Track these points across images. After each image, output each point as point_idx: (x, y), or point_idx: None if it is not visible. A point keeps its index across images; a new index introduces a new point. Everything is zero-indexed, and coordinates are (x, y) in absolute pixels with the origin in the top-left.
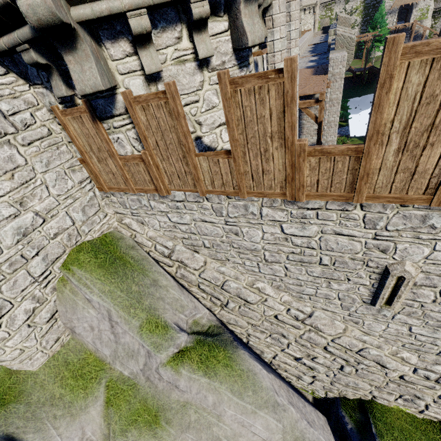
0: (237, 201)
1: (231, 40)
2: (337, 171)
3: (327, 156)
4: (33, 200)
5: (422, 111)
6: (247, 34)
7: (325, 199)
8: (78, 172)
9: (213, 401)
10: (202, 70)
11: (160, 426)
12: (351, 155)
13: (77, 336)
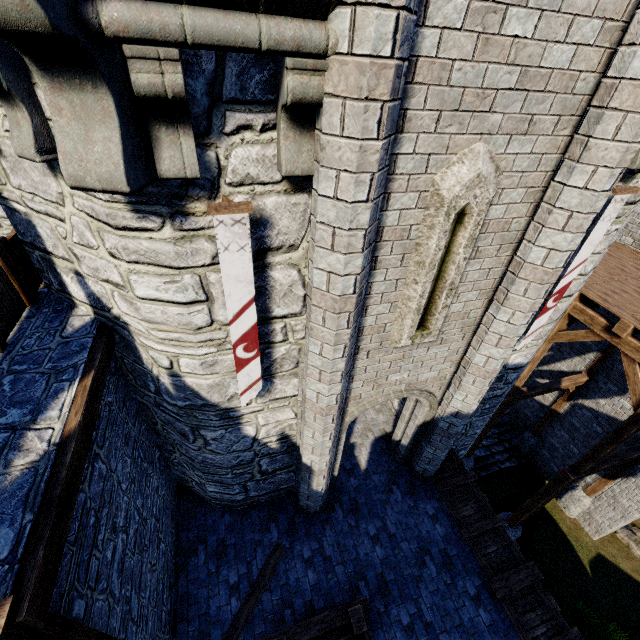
0: None
1: None
2: None
3: None
4: None
5: None
6: (59, 155)
7: None
8: None
9: None
10: (57, 175)
11: None
12: None
13: None
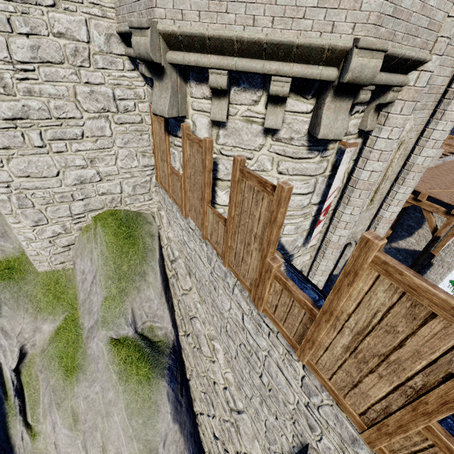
0: (222, 264)
1: (310, 122)
2: (293, 313)
3: (288, 293)
4: (101, 162)
5: (380, 334)
6: (321, 126)
7: (277, 327)
8: (147, 158)
9: (112, 398)
10: (267, 136)
11: (72, 378)
12: (306, 311)
13: (75, 270)
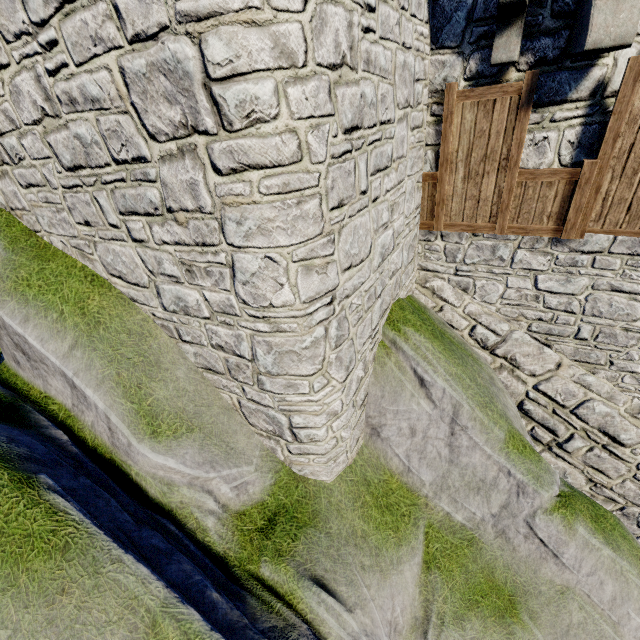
0: None
1: None
2: None
3: None
4: (396, 211)
5: None
6: None
7: None
8: (418, 192)
9: (613, 594)
10: None
11: (519, 621)
12: None
13: (377, 442)
